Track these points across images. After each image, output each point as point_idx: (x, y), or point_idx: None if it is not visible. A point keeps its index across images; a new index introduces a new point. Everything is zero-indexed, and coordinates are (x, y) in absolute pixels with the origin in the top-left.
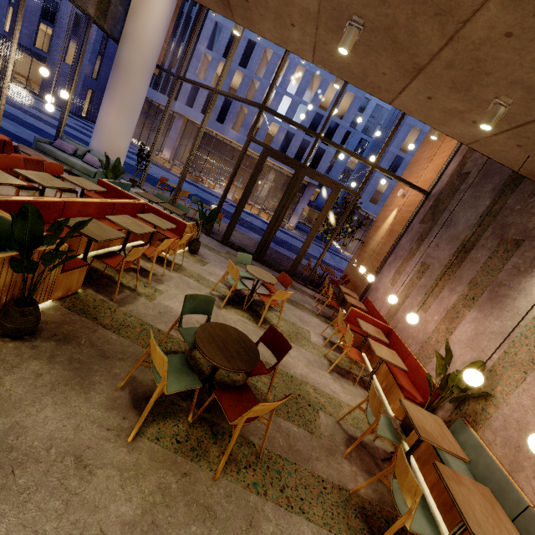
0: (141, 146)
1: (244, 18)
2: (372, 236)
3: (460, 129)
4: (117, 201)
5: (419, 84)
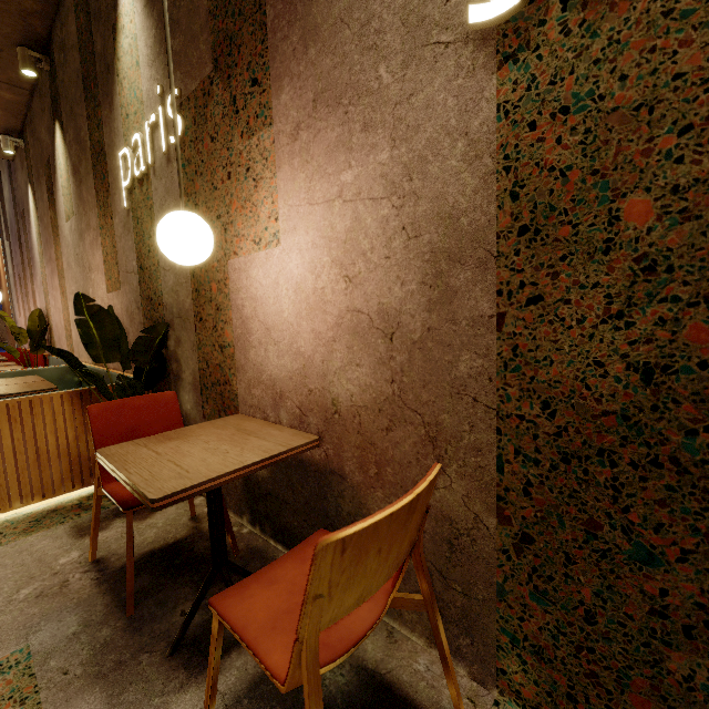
0: None
1: None
2: (2, 287)
3: None
4: None
5: None
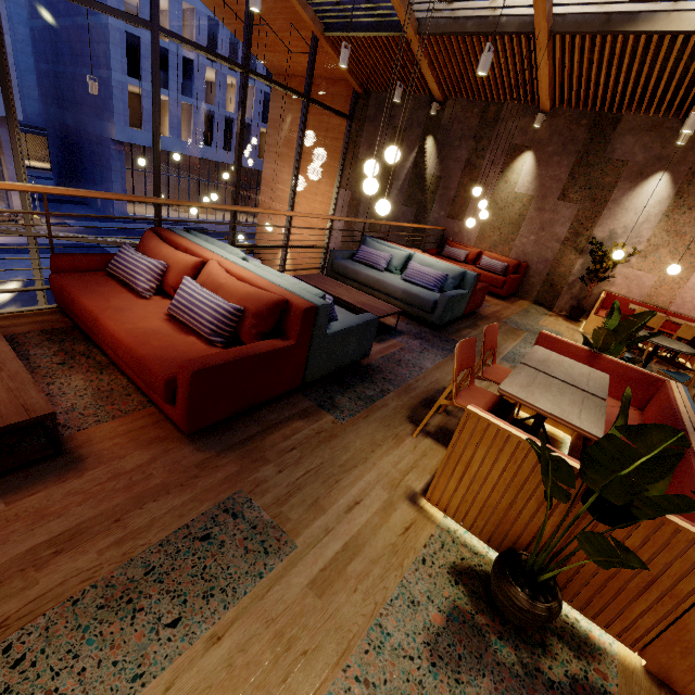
0: None
1: None
2: None
3: None
4: None
5: None
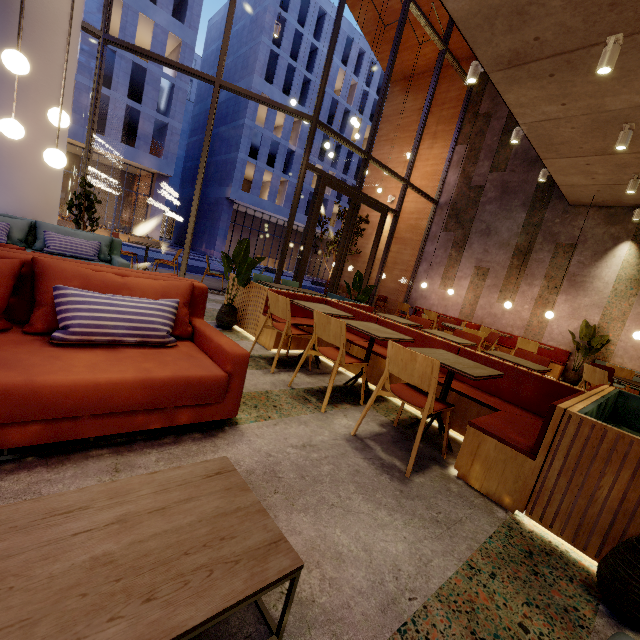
0: (83, 186)
1: (510, 78)
2: (365, 245)
3: (573, 179)
4: (375, 315)
5: (596, 158)
